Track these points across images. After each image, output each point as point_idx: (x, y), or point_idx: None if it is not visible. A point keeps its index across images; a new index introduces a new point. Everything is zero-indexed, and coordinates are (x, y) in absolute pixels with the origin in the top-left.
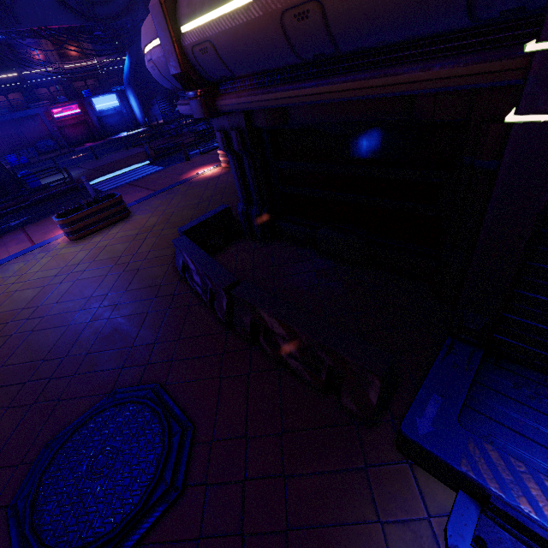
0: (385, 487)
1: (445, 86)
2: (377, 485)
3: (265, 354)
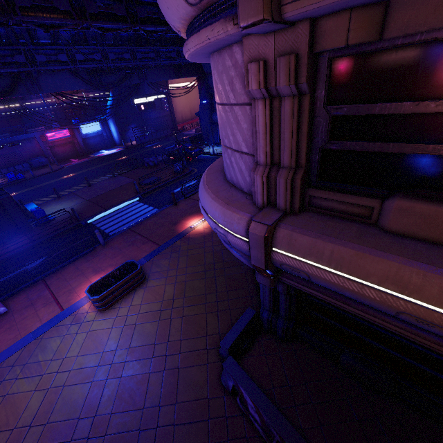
0: None
1: None
2: None
3: None
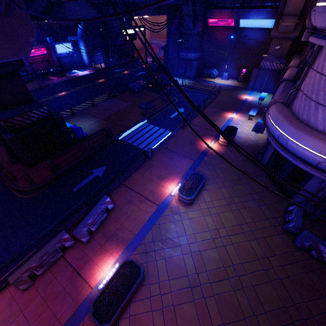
0: None
1: None
2: None
3: None
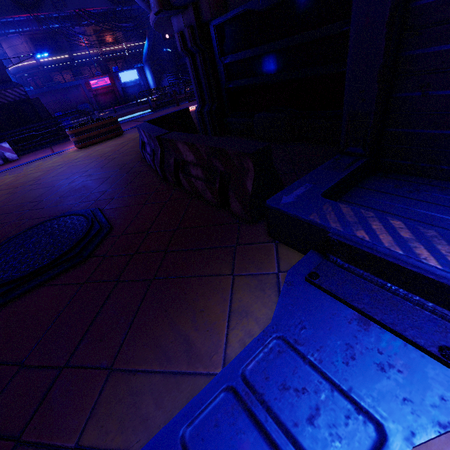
0: (247, 256)
1: None
2: (240, 255)
3: (184, 191)
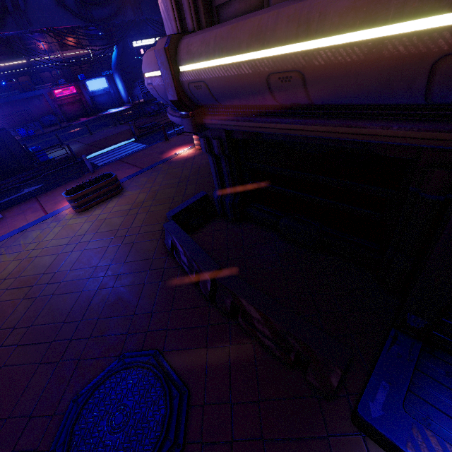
0: None
1: (401, 142)
2: None
3: (241, 329)
